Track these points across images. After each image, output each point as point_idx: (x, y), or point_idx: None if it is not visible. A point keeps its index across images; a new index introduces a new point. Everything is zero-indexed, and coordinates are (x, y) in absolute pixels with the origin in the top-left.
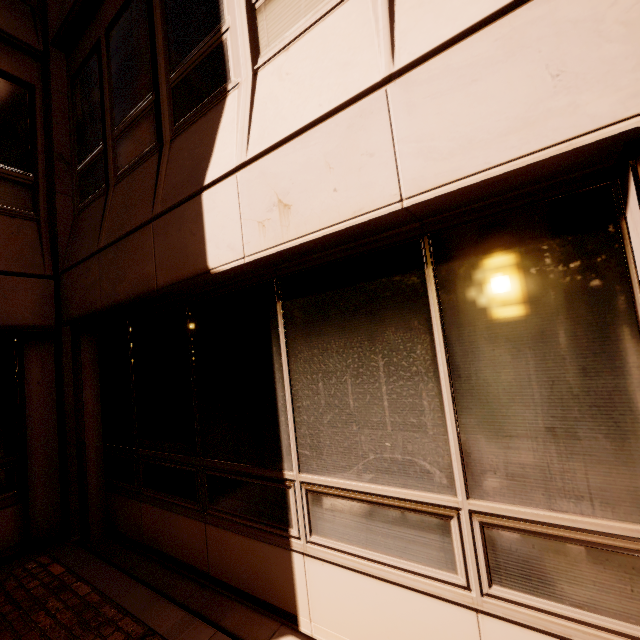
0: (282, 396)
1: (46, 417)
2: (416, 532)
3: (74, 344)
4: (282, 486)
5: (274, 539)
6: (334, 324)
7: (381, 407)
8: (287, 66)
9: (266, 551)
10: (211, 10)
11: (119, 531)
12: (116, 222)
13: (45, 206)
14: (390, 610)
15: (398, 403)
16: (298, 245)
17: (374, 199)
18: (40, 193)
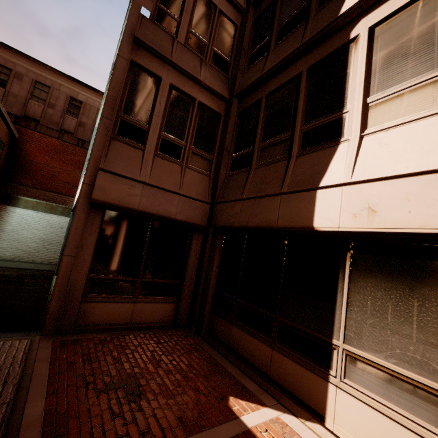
0: (340, 300)
1: (193, 268)
2: (422, 401)
3: (213, 237)
4: (329, 346)
5: (318, 372)
6: (386, 274)
7: (410, 327)
8: (385, 140)
9: (311, 376)
10: (338, 100)
11: (215, 335)
12: (255, 188)
13: (213, 170)
14: (393, 437)
15: (424, 328)
16: (376, 231)
17: (436, 223)
18: (213, 164)
